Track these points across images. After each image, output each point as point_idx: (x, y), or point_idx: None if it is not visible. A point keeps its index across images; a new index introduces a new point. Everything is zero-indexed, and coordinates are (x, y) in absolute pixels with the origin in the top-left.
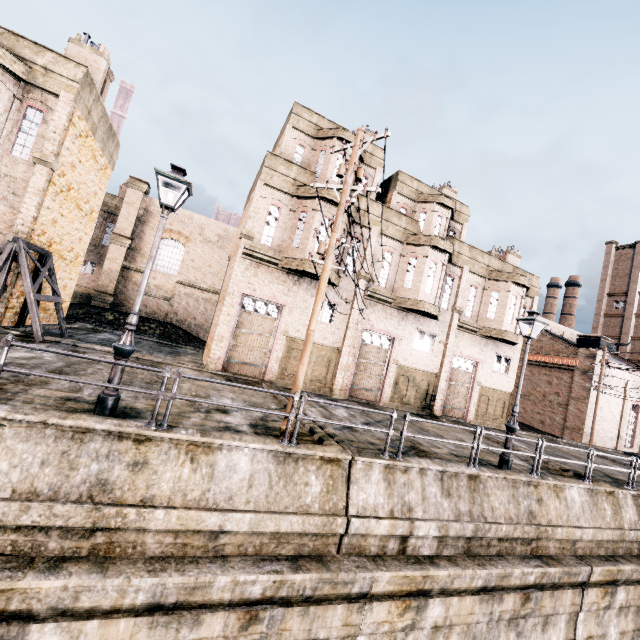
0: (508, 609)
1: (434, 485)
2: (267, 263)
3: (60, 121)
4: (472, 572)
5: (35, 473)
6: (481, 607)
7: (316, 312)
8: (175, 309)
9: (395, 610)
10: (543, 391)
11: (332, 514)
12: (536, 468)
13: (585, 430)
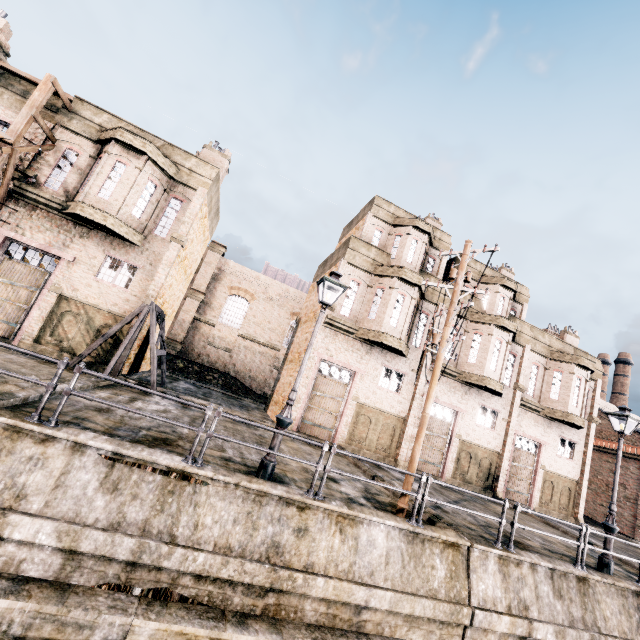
0: None
1: (545, 583)
2: (345, 332)
3: (194, 209)
4: None
5: (229, 530)
6: None
7: (431, 396)
8: (233, 360)
9: None
10: (606, 480)
11: (457, 602)
12: None
13: None
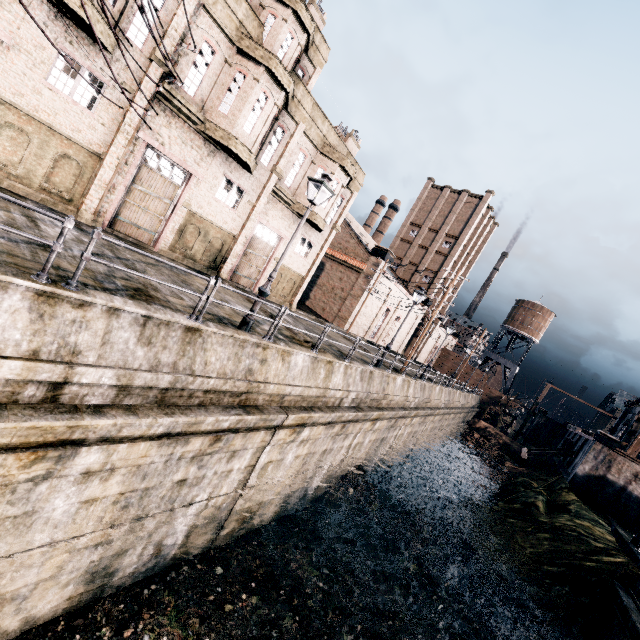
0: (193, 449)
1: (129, 330)
2: None
3: None
4: (151, 421)
5: None
6: (160, 450)
7: None
8: None
9: (15, 463)
10: (334, 285)
11: None
12: (272, 333)
13: (349, 320)
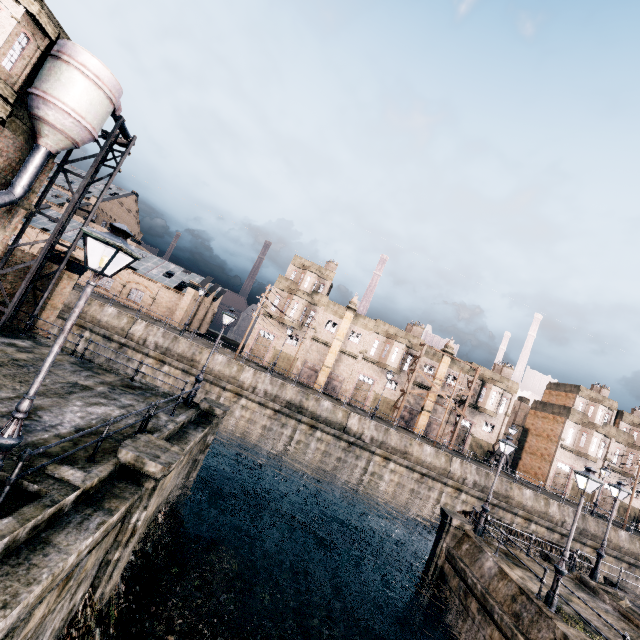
0: None
1: None
2: (568, 451)
3: (512, 402)
4: None
5: (594, 527)
6: None
7: (631, 500)
8: None
9: None
10: None
11: None
12: None
13: None
